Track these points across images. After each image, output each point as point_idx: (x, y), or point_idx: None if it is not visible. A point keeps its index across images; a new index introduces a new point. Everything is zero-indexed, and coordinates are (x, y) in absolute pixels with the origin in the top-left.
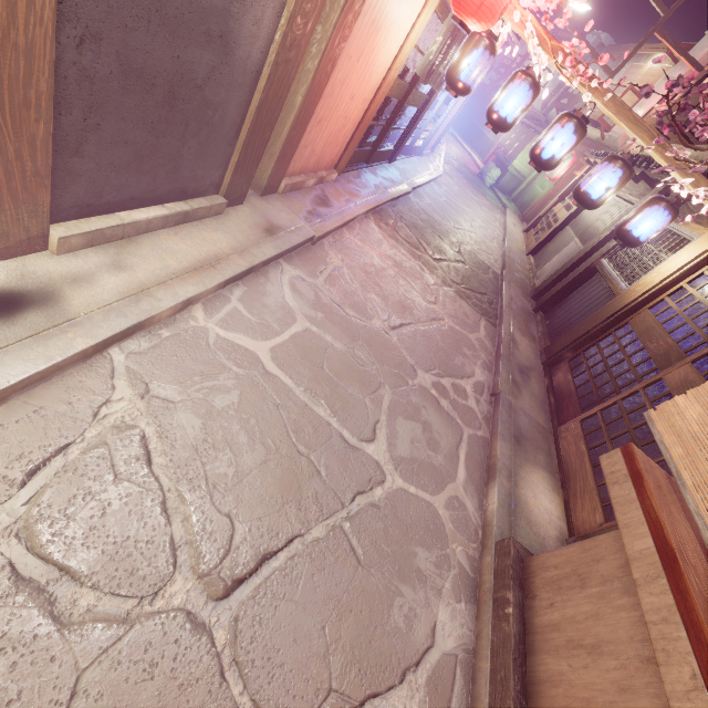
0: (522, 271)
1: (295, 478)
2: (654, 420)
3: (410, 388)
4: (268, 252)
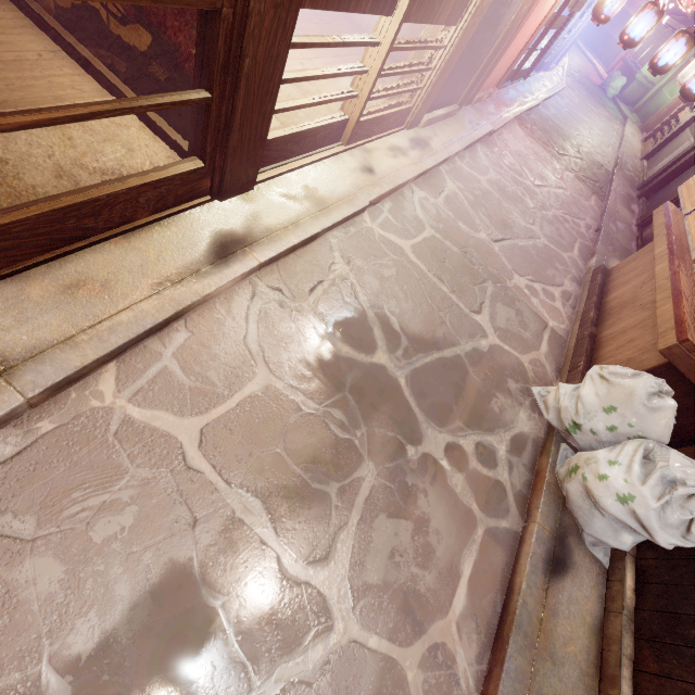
0: (633, 171)
1: (506, 224)
2: (680, 187)
3: (548, 213)
4: (477, 136)
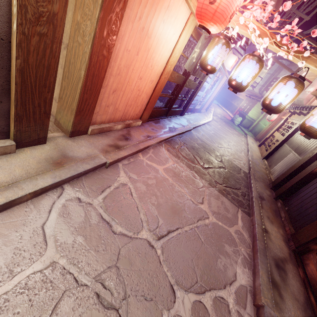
0: (261, 170)
1: None
2: None
3: None
4: (42, 183)
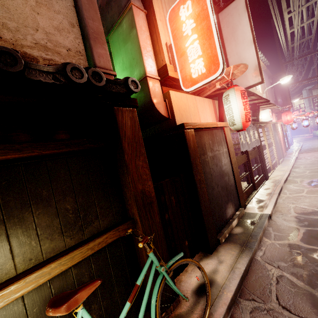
0: None
1: None
2: None
3: None
4: (294, 158)
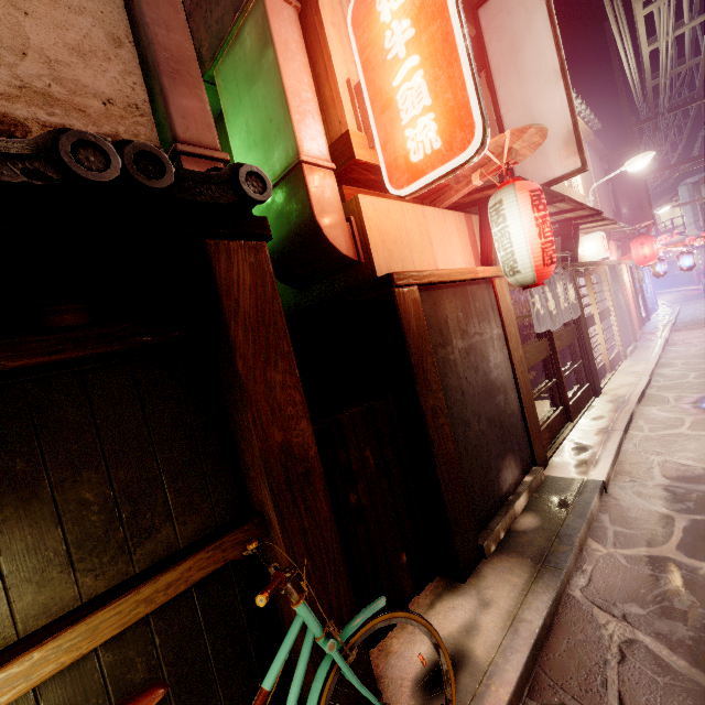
0: None
1: None
2: None
3: None
4: (661, 344)
